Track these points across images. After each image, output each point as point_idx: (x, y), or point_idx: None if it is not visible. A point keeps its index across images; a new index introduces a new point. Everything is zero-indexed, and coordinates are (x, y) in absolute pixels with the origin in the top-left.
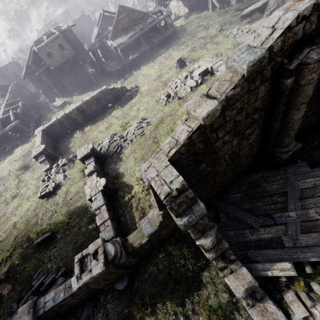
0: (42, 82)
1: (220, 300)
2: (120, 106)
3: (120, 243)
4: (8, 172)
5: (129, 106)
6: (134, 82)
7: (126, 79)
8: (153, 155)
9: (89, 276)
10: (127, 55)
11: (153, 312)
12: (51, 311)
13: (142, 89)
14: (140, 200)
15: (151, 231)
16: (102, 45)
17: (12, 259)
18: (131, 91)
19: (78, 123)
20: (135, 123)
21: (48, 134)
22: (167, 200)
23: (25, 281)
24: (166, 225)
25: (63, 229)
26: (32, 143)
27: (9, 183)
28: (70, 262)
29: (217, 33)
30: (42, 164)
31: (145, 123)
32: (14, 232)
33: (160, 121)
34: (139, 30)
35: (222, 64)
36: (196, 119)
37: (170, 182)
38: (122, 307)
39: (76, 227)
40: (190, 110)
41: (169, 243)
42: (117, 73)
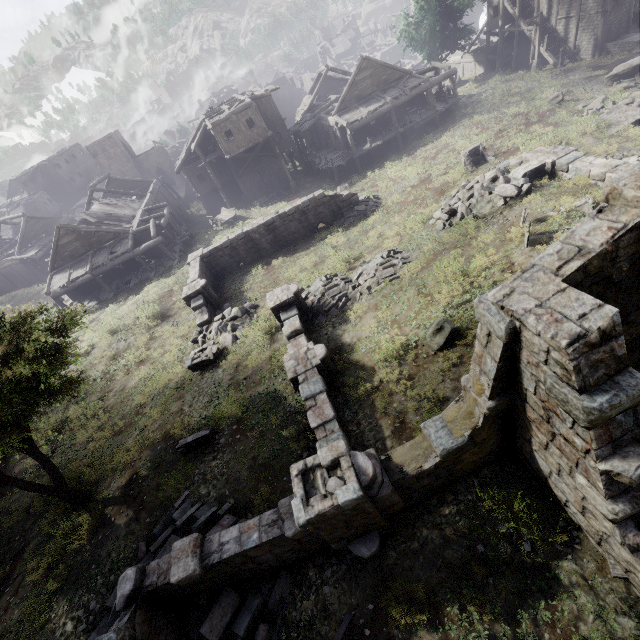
0: (204, 180)
1: (612, 629)
2: (341, 229)
3: (378, 460)
4: (135, 319)
5: (360, 229)
6: (370, 190)
7: (353, 184)
8: (515, 276)
9: (330, 502)
10: (360, 143)
11: (437, 621)
12: (228, 564)
13: (389, 202)
14: (392, 396)
15: (452, 444)
16: (315, 125)
17: (136, 467)
18: (366, 204)
19: (261, 252)
20: (378, 257)
21: (208, 264)
22: (576, 349)
23: (158, 509)
24: (479, 440)
25: (231, 430)
26: (176, 277)
27: (134, 339)
28: (244, 491)
29: (553, 107)
30: (196, 313)
31: (399, 259)
32: (139, 421)
33: (432, 256)
34: (391, 99)
35: (579, 158)
36: (636, 205)
37: (581, 316)
38: (359, 597)
39: (256, 430)
40: (625, 187)
41: (468, 487)
42: (337, 173)
